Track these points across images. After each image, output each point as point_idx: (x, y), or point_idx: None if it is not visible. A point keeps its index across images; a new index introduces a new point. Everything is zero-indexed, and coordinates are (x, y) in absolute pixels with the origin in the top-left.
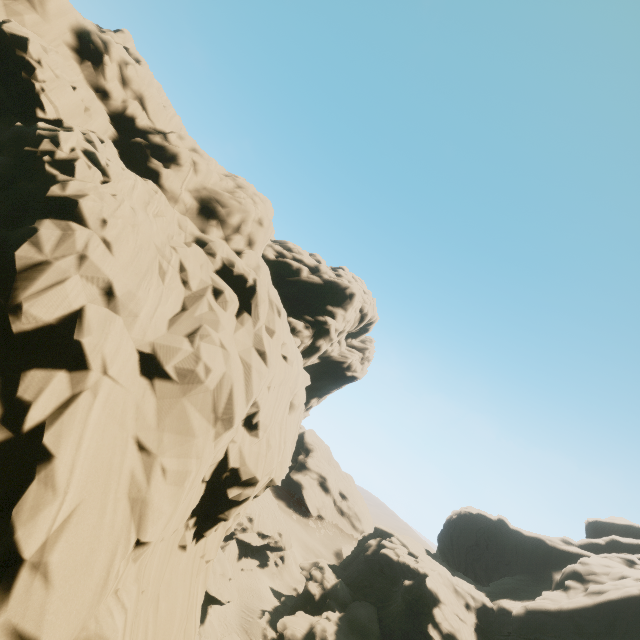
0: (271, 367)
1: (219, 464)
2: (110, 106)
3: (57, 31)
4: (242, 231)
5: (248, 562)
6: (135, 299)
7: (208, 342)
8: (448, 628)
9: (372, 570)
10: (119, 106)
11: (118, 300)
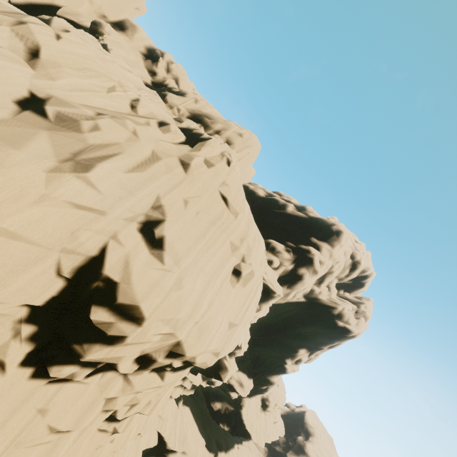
0: (191, 176)
1: (91, 263)
2: (155, 79)
3: (136, 46)
4: (221, 133)
5: None
6: (59, 69)
7: (118, 123)
8: None
9: None
10: (160, 79)
11: (40, 61)
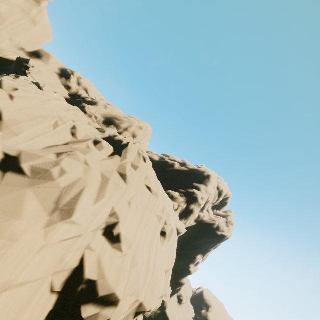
0: (130, 185)
1: (74, 273)
2: (70, 91)
3: (52, 68)
4: (128, 130)
5: None
6: (19, 125)
7: (73, 158)
8: None
9: None
10: (75, 91)
11: (3, 122)
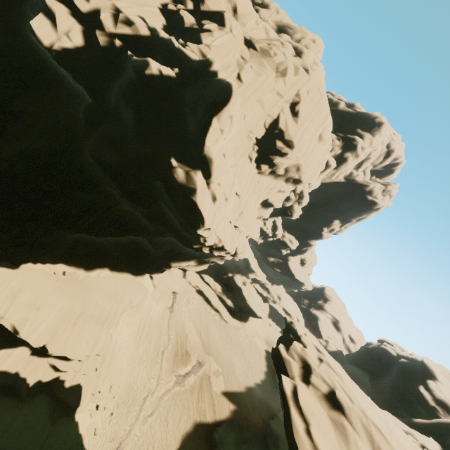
0: (311, 77)
1: (273, 122)
2: None
3: None
4: (301, 42)
5: (274, 324)
6: (245, 18)
7: (277, 49)
8: (442, 397)
9: (370, 357)
10: None
11: (238, 15)
